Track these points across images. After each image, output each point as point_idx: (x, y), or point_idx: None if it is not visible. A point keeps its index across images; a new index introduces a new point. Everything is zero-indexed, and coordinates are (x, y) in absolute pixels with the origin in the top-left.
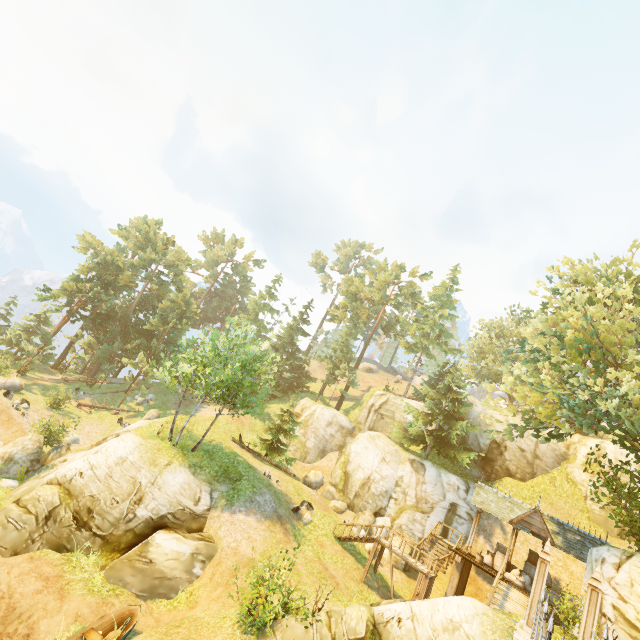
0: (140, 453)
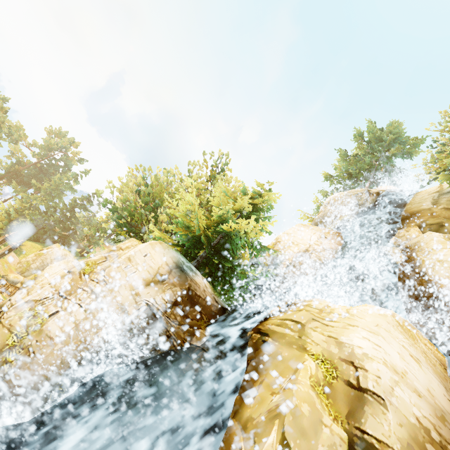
0: None
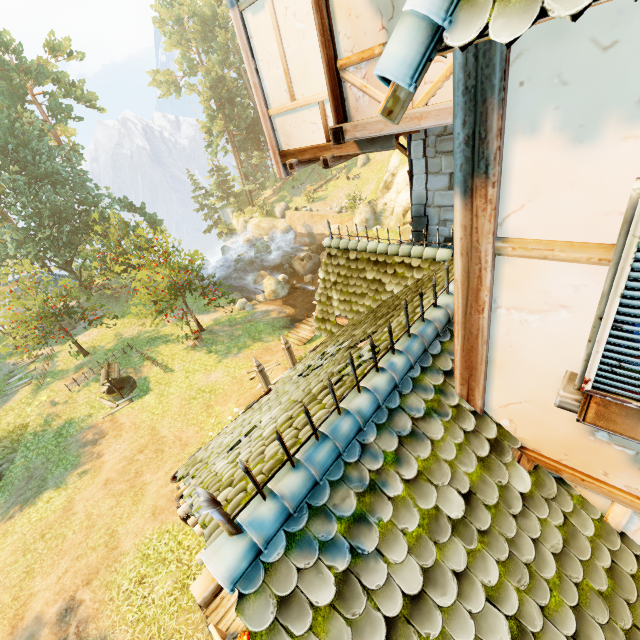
0: None
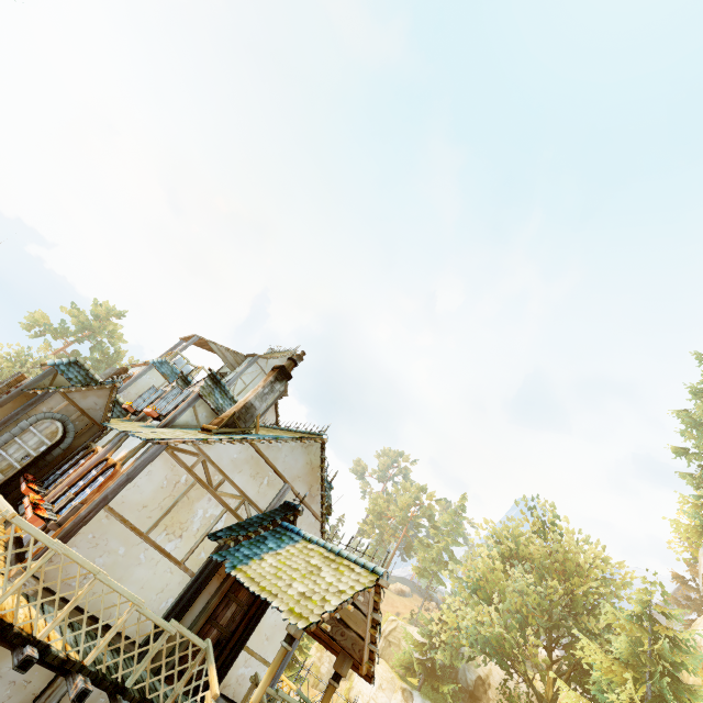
0: None
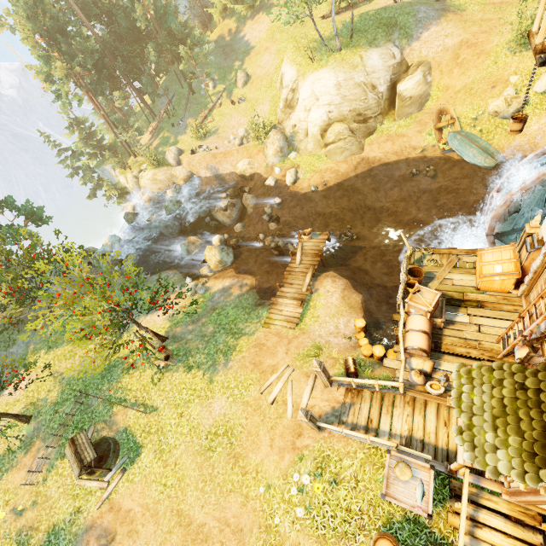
0: (341, 72)
